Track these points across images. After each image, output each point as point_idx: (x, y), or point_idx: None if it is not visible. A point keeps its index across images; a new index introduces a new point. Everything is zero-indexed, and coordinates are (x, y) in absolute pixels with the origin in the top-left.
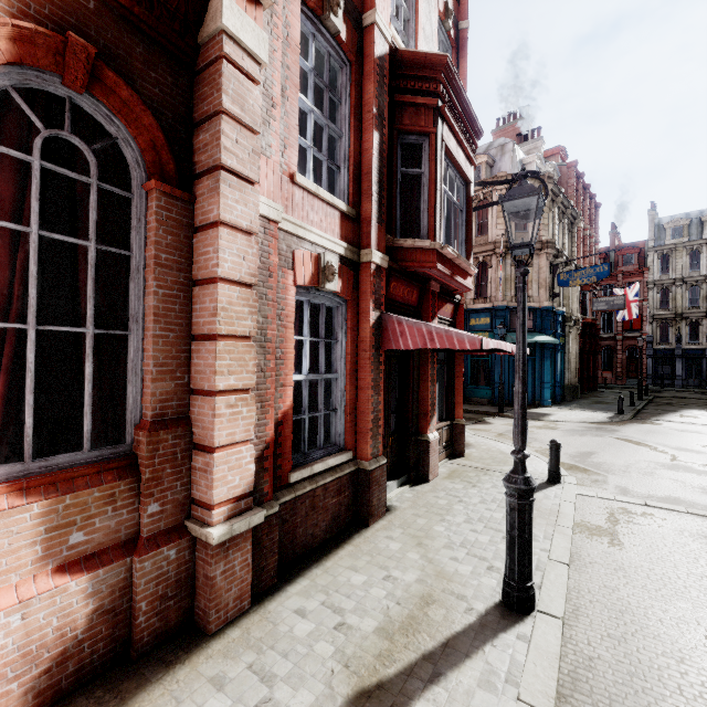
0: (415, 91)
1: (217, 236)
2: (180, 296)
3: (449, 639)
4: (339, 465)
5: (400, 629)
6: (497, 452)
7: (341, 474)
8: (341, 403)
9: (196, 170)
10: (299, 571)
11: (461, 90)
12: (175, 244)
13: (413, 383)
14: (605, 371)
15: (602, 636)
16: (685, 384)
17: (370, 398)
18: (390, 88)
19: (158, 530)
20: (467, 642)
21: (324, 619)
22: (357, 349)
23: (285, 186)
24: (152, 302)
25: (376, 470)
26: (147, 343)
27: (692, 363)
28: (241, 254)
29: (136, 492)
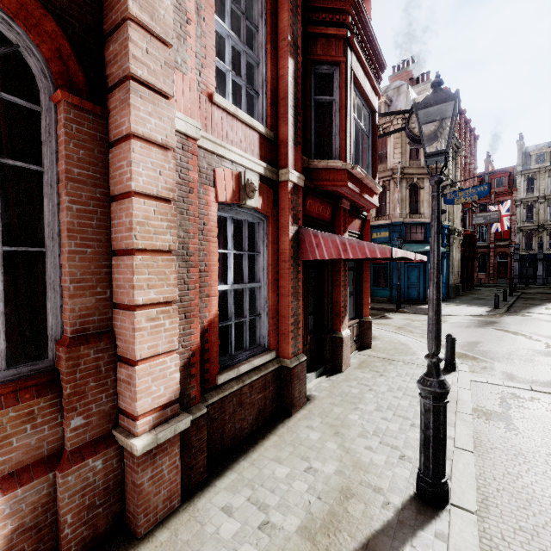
0: (326, 23)
1: (129, 149)
2: (97, 212)
3: (369, 538)
4: (264, 364)
5: (321, 527)
6: (398, 343)
7: (266, 372)
8: (265, 309)
9: (108, 84)
10: (228, 464)
11: (367, 23)
12: (88, 159)
13: (328, 289)
14: (480, 273)
15: (515, 530)
16: (545, 282)
17: (290, 303)
18: (303, 21)
19: (83, 442)
20: (387, 542)
21: (249, 517)
22: (278, 260)
23: (204, 105)
24: (65, 217)
25: (296, 366)
26: (63, 259)
27: (550, 265)
28: (157, 168)
29: (58, 407)
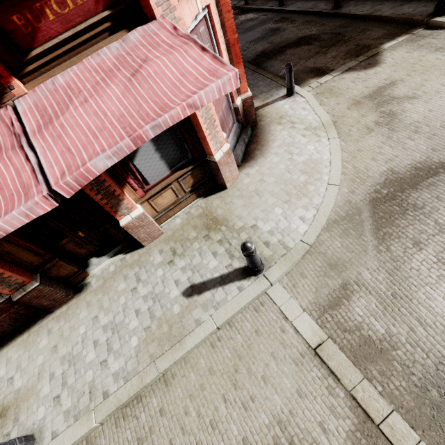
0: None
1: None
2: None
3: None
4: None
5: None
6: (275, 177)
7: None
8: None
9: None
10: None
11: None
12: None
13: None
14: None
15: None
16: None
17: None
18: None
19: None
20: None
21: None
22: None
23: None
24: None
25: (24, 296)
26: None
27: None
28: None
29: None
